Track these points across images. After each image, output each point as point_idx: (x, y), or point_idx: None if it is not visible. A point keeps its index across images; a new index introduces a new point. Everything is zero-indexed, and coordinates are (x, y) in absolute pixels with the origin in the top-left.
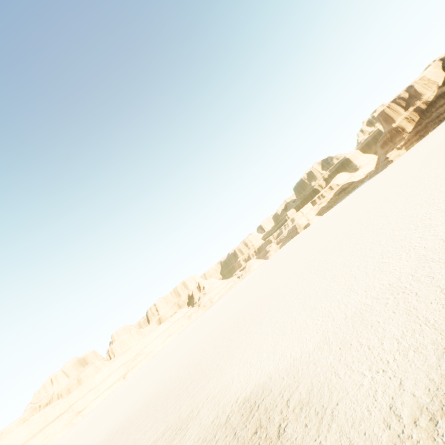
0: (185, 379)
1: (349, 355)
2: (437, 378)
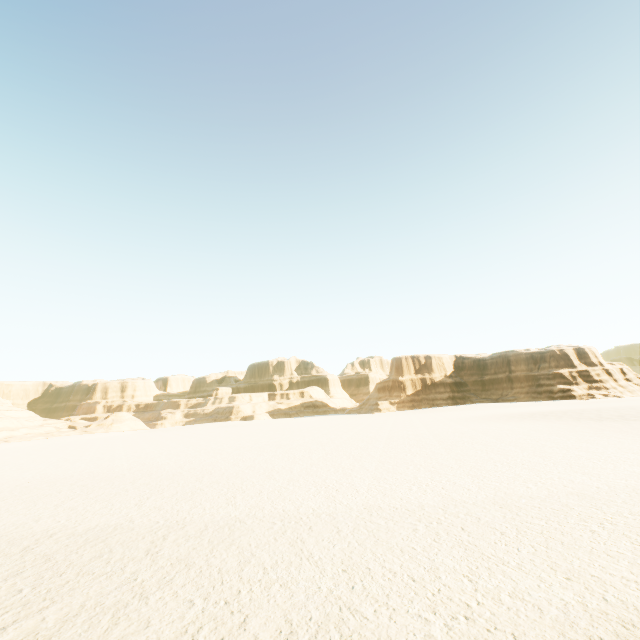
0: None
1: None
2: None
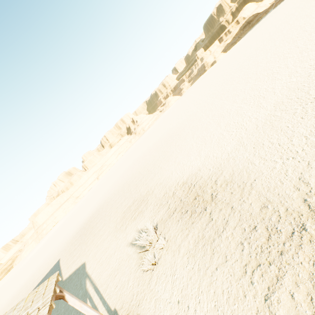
0: (138, 176)
1: (262, 151)
2: None
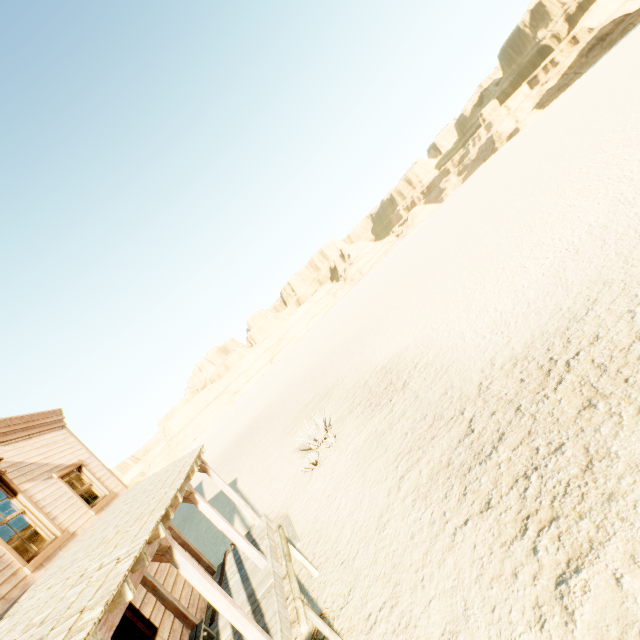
0: (331, 357)
1: (481, 322)
2: (537, 334)
